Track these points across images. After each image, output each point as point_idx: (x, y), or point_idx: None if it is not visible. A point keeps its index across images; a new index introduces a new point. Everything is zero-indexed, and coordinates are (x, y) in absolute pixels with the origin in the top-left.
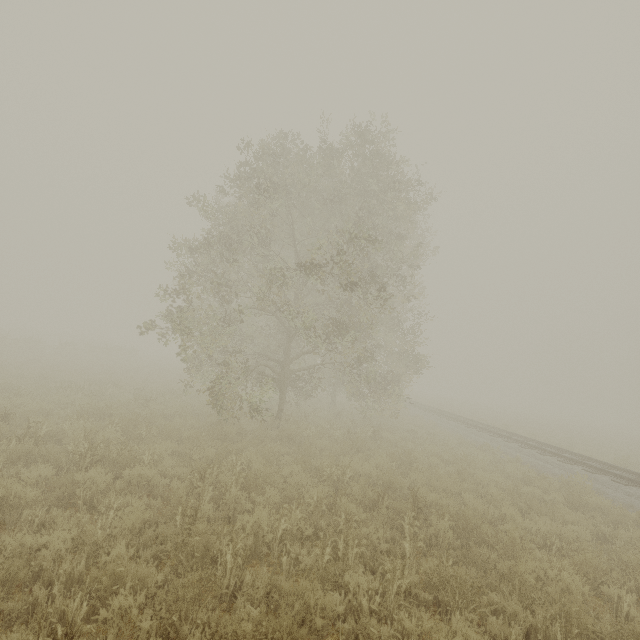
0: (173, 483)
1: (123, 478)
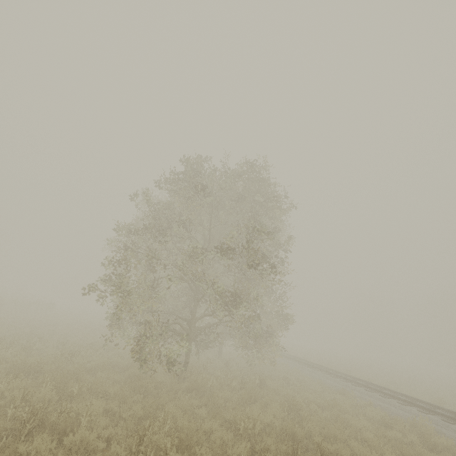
0: (113, 448)
1: (64, 445)
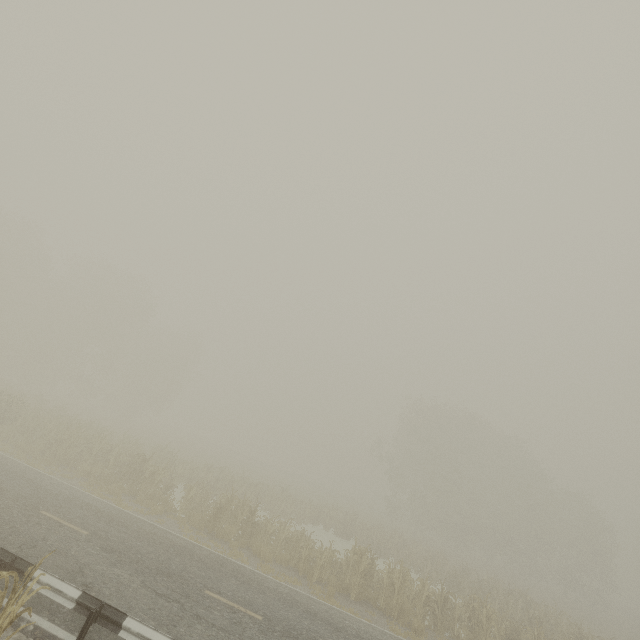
0: None
1: None
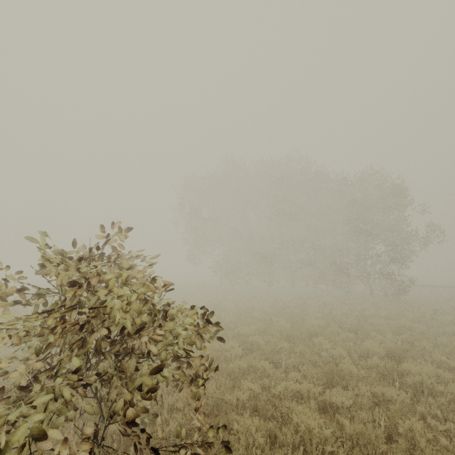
0: None
1: None
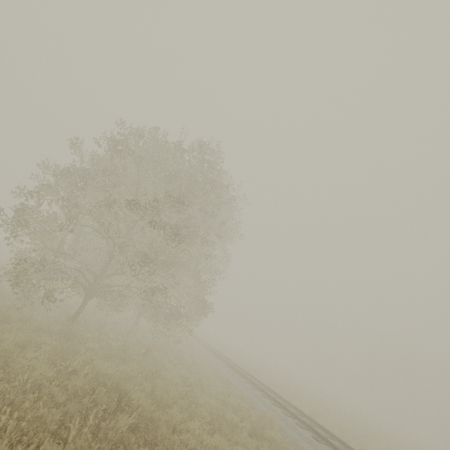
0: None
1: None
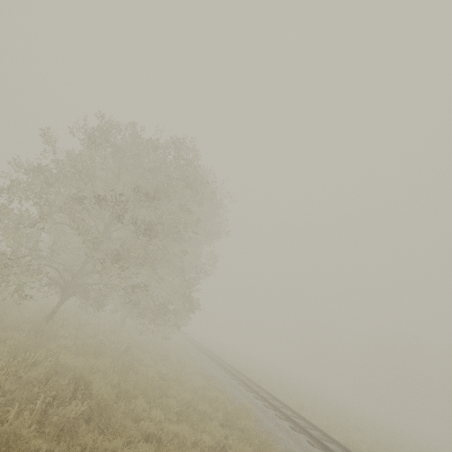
0: None
1: None
